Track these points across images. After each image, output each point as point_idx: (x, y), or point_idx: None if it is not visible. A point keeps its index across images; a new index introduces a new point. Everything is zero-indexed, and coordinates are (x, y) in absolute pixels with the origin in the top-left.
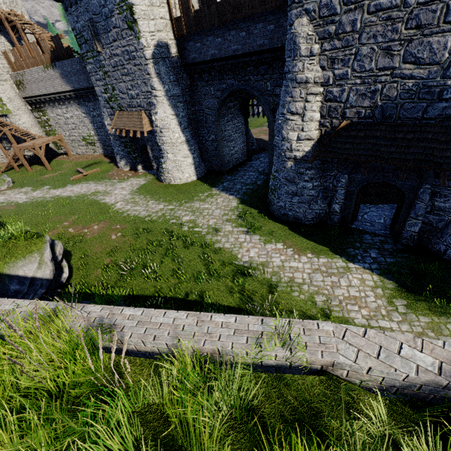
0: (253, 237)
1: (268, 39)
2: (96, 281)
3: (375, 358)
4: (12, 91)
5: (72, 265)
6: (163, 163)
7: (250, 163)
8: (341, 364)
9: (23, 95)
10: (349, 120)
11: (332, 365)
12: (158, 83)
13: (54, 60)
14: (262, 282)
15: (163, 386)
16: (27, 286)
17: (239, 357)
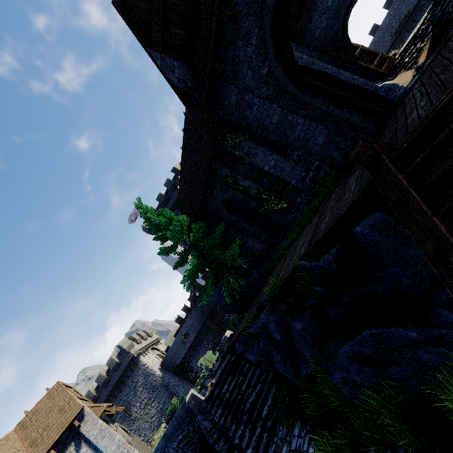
0: None
1: None
2: None
3: None
4: None
5: None
6: None
7: None
8: None
9: None
10: None
11: None
12: None
13: None
14: None
15: None
16: None
17: None
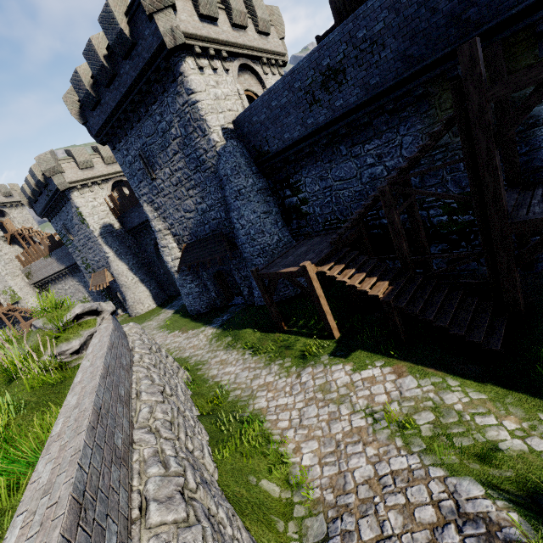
0: (165, 332)
1: None
2: None
3: None
4: (22, 282)
5: None
6: (127, 301)
7: None
8: None
9: (32, 282)
10: (187, 243)
11: None
12: (108, 248)
13: (51, 251)
14: None
15: None
16: None
17: None
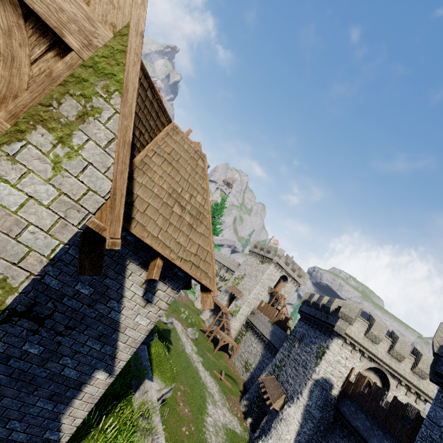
0: None
1: None
2: None
3: None
4: (247, 312)
5: None
6: (262, 439)
7: None
8: None
9: (249, 317)
10: None
11: None
12: (307, 394)
13: (277, 323)
14: None
15: None
16: None
17: None
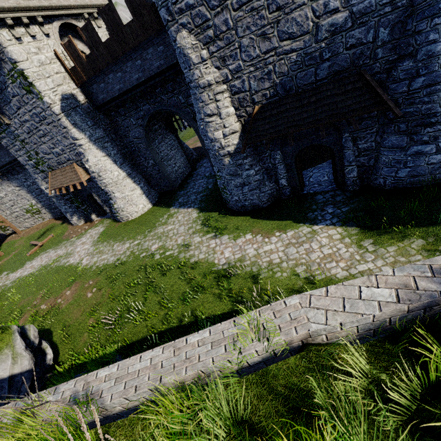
0: (222, 238)
1: (163, 60)
2: (85, 347)
3: (342, 311)
4: None
5: (56, 342)
6: (113, 204)
7: (196, 172)
8: (316, 332)
9: None
10: (259, 104)
11: (309, 336)
12: (78, 132)
13: None
14: (245, 277)
15: (157, 437)
16: (6, 388)
17: (215, 373)
